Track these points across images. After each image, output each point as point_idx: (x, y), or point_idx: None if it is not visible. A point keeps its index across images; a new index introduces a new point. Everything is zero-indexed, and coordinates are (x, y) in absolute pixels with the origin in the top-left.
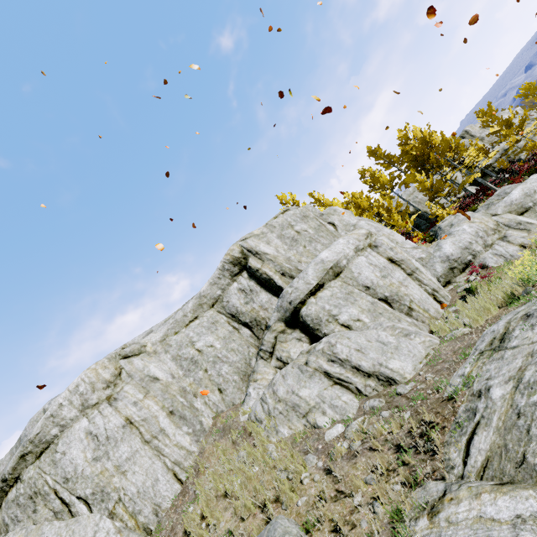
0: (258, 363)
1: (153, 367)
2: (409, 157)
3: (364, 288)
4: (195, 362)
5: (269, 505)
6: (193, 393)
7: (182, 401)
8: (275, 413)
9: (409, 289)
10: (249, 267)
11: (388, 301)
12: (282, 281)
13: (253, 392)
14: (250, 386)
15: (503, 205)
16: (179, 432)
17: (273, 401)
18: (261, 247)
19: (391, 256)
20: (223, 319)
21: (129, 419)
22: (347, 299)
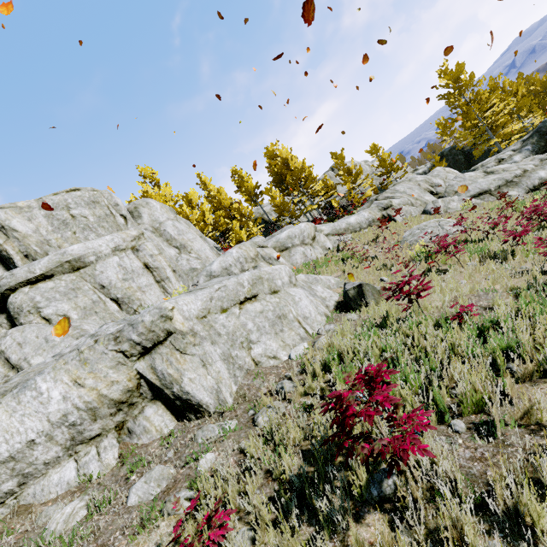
0: None
1: None
2: (272, 172)
3: (100, 286)
4: None
5: None
6: None
7: None
8: None
9: (145, 295)
10: None
11: (119, 302)
12: (22, 263)
13: None
14: None
15: (274, 240)
16: None
17: None
18: (14, 221)
19: (148, 262)
20: None
21: None
22: (67, 295)
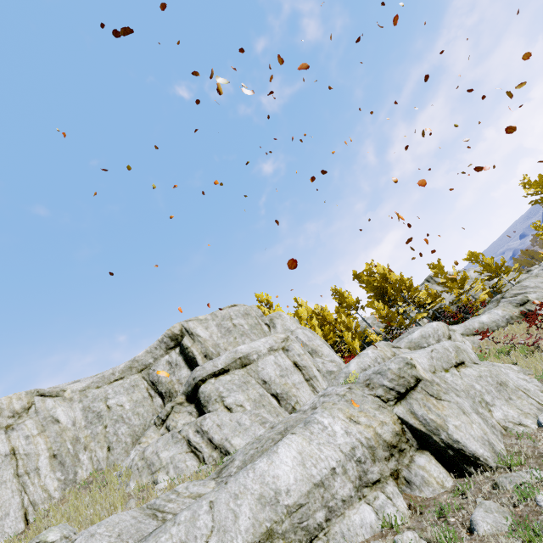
0: (150, 428)
1: (60, 410)
2: (372, 287)
3: (262, 381)
4: (101, 416)
5: (77, 531)
6: (84, 446)
7: (70, 448)
8: (134, 468)
9: (300, 392)
10: (182, 344)
11: (278, 398)
12: (202, 361)
13: (133, 453)
14: (134, 448)
15: (406, 340)
16: (51, 475)
17: (138, 458)
18: (198, 329)
19: (297, 361)
20: (144, 384)
21: (15, 449)
22: (241, 387)
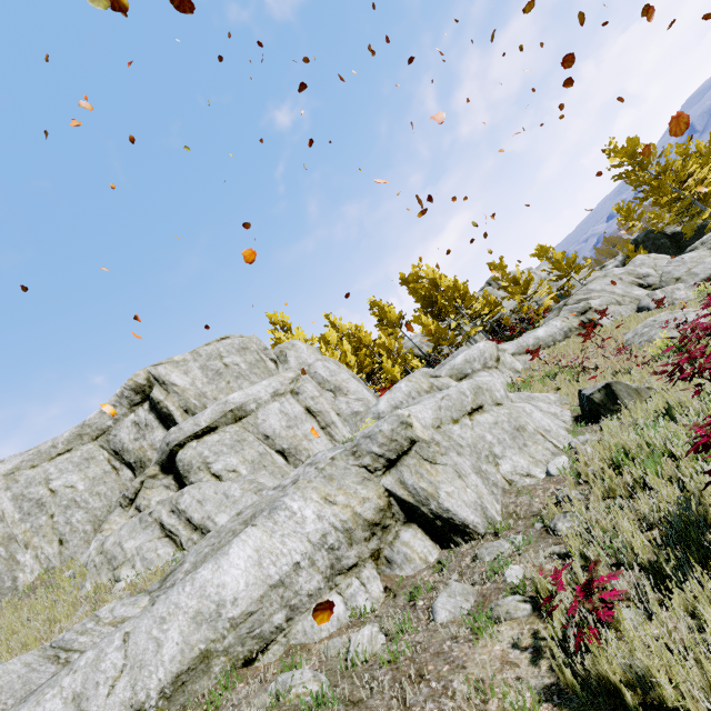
0: (114, 511)
1: None
2: (419, 296)
3: (264, 437)
4: (42, 504)
5: (8, 657)
6: (25, 543)
7: None
8: (90, 566)
9: (313, 444)
10: (151, 397)
11: (285, 454)
12: (182, 418)
13: (94, 544)
14: (95, 537)
15: (447, 367)
16: None
17: (96, 553)
18: (173, 376)
19: (310, 405)
20: (104, 455)
21: None
22: (234, 447)
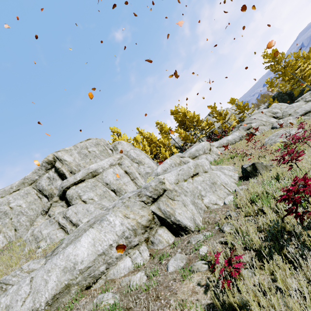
0: (39, 216)
1: None
2: (178, 120)
3: (105, 184)
4: (6, 213)
5: None
6: None
7: None
8: (27, 241)
9: (127, 187)
10: (55, 166)
11: (115, 191)
12: (69, 176)
13: (30, 231)
14: (30, 228)
15: (188, 153)
16: None
17: (30, 235)
18: (65, 156)
19: (126, 170)
20: (34, 192)
21: None
22: (92, 189)
